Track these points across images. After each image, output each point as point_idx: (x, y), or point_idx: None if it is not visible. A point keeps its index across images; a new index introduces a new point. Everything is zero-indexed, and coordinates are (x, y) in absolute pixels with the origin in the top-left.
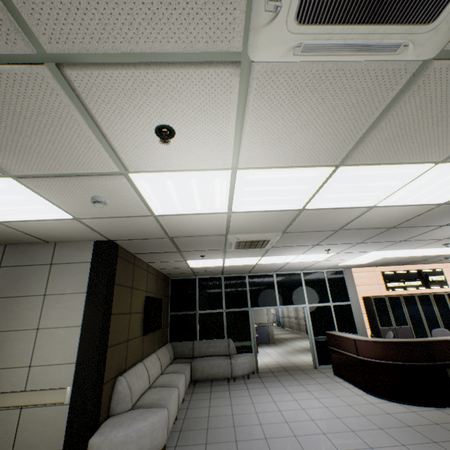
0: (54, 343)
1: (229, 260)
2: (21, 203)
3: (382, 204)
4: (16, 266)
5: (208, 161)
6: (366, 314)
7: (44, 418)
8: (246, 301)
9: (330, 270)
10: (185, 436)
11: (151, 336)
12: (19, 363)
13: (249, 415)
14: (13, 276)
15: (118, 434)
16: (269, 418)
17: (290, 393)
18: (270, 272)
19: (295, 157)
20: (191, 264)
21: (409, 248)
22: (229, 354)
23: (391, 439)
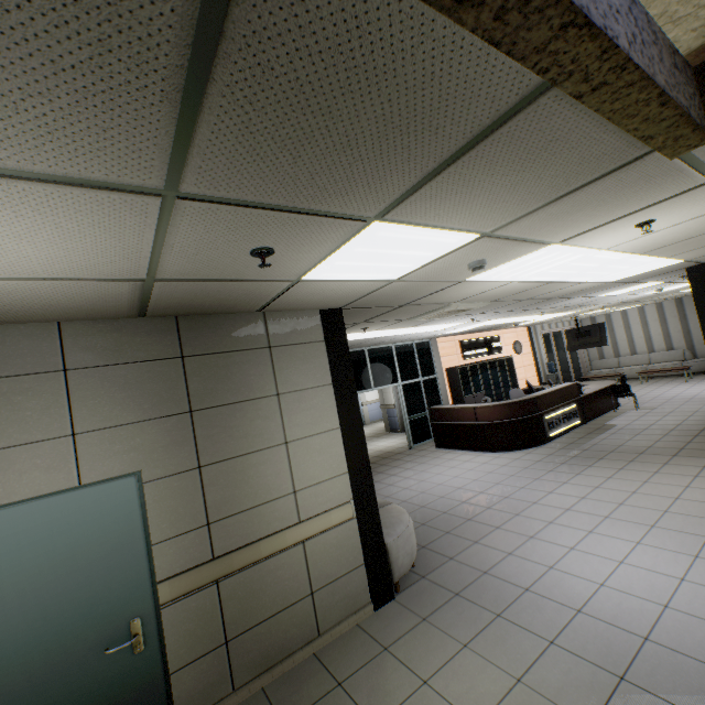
0: (314, 456)
1: (371, 333)
2: (404, 260)
3: (591, 280)
4: (212, 353)
5: (609, 243)
6: (449, 386)
7: (334, 542)
8: None
9: (419, 341)
10: None
11: None
12: (278, 493)
13: (420, 496)
14: (215, 371)
15: (403, 530)
16: (442, 491)
17: (425, 471)
18: (362, 347)
19: (639, 247)
20: None
21: (517, 316)
22: None
23: (541, 471)
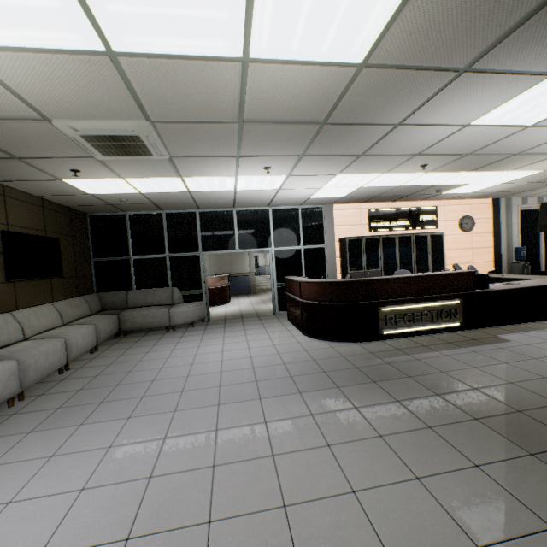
0: None
1: (136, 182)
2: None
3: (255, 53)
4: None
5: None
6: (340, 258)
7: None
8: (196, 244)
9: (306, 206)
10: (63, 385)
11: (41, 284)
12: None
13: (157, 360)
14: None
15: None
16: (177, 362)
17: (224, 338)
18: (229, 208)
19: None
20: (81, 187)
21: (382, 171)
22: (173, 303)
23: (285, 373)
